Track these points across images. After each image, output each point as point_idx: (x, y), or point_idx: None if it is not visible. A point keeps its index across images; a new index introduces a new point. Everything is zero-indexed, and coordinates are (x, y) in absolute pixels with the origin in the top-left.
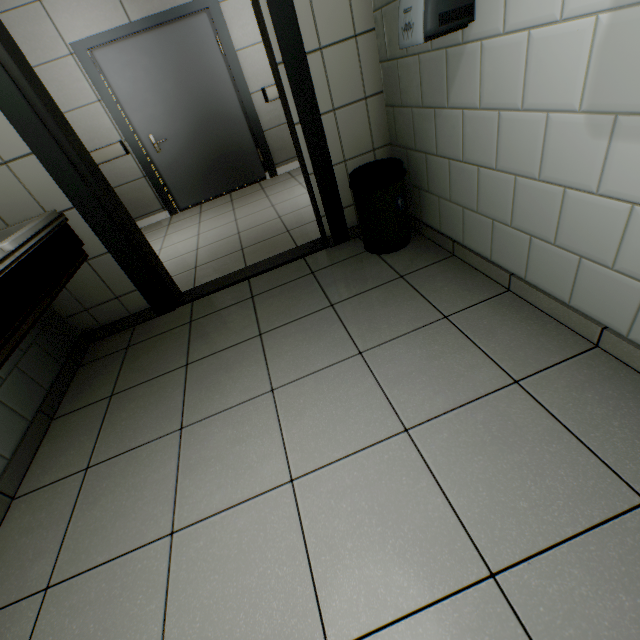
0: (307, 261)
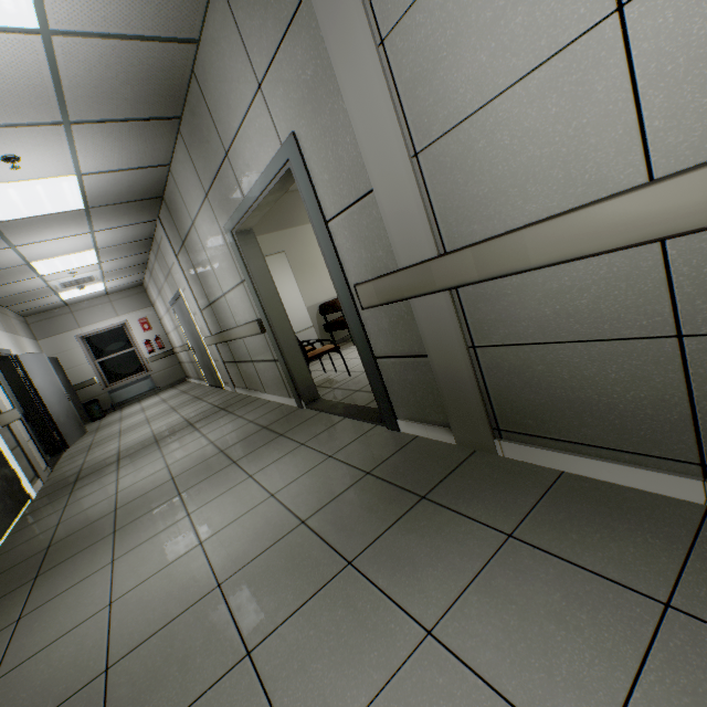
0: None
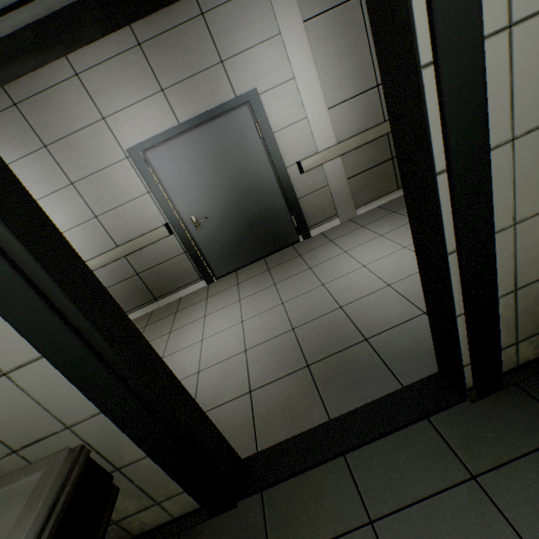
0: (440, 432)
